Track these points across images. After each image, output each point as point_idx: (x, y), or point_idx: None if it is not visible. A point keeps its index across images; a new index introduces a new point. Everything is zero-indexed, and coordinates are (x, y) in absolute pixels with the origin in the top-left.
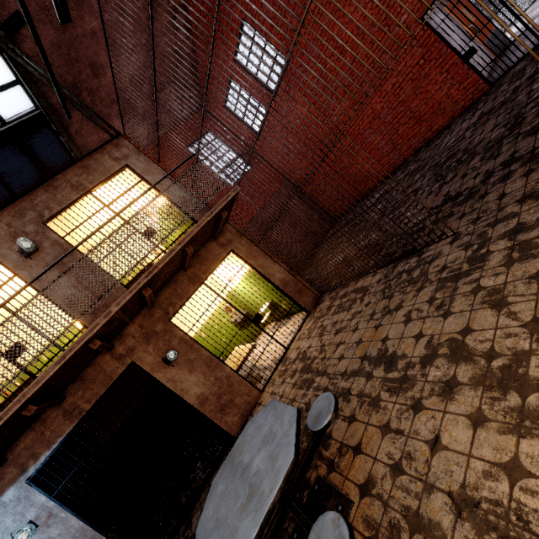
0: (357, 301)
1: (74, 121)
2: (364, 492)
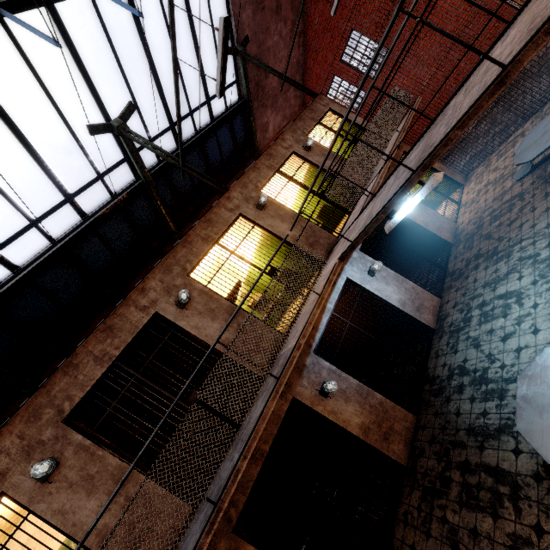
0: (518, 140)
1: (253, 109)
2: None
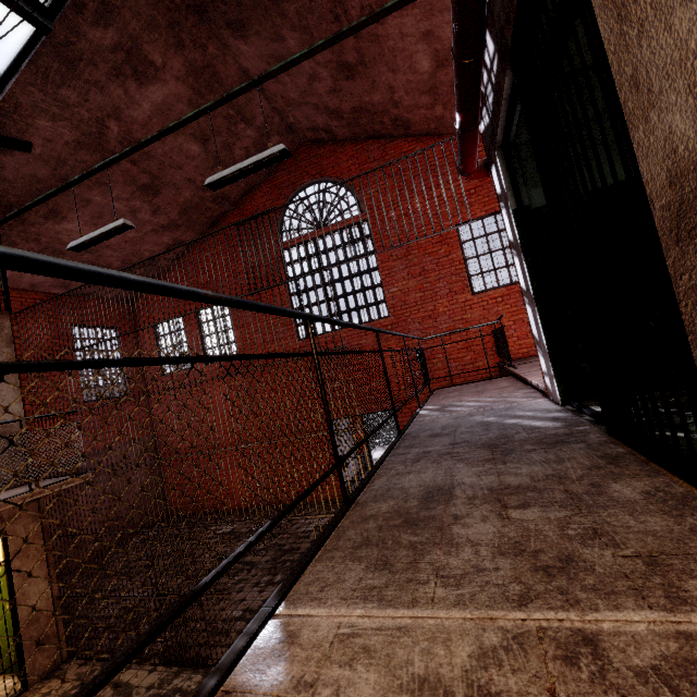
0: None
1: None
2: None
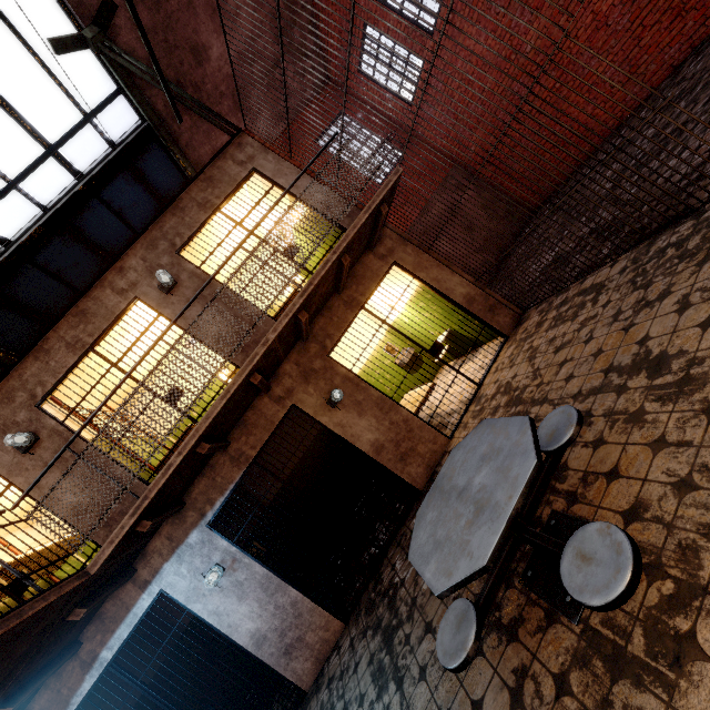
0: (587, 304)
1: (183, 131)
2: (630, 518)
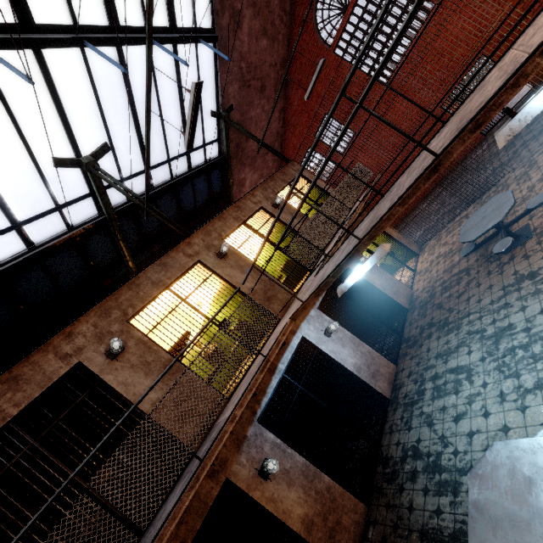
0: (463, 220)
1: (232, 165)
2: (531, 218)
